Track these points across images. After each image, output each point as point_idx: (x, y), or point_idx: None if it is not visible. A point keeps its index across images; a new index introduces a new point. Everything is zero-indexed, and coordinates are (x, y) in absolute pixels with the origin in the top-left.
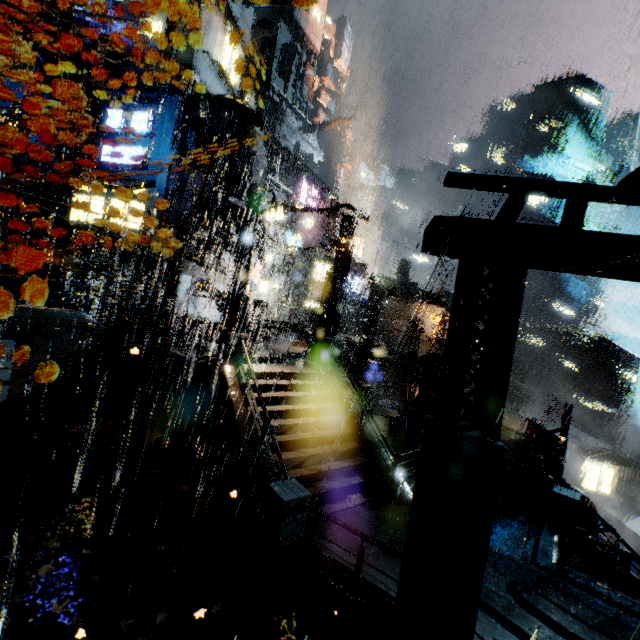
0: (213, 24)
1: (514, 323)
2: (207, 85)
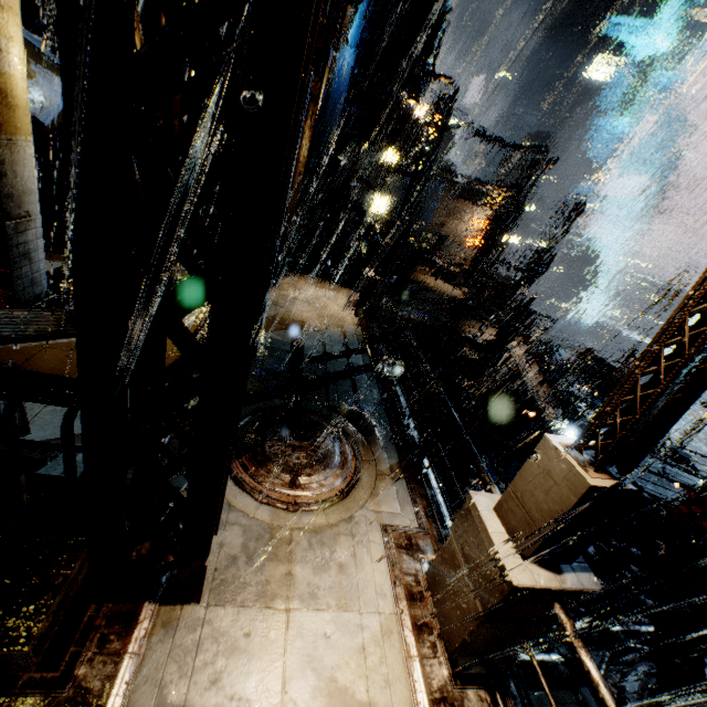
0: None
1: None
2: None
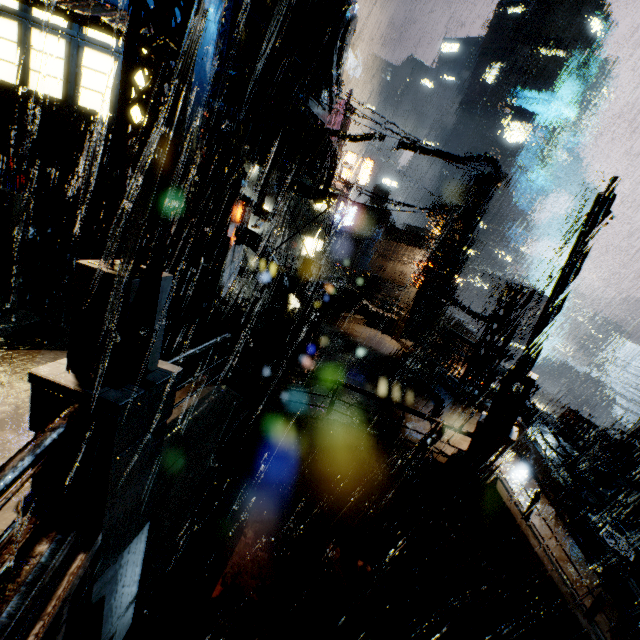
0: None
1: None
2: None
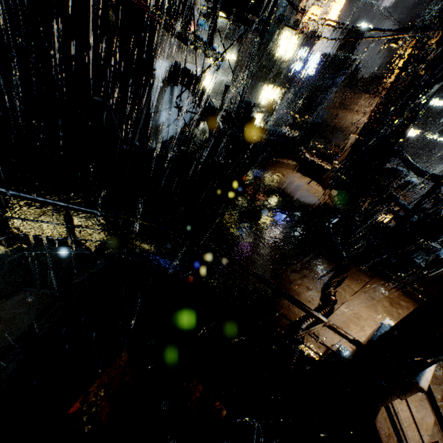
0: None
1: None
2: None
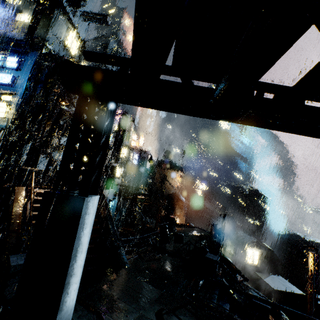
0: (61, 24)
1: (102, 125)
2: (55, 51)
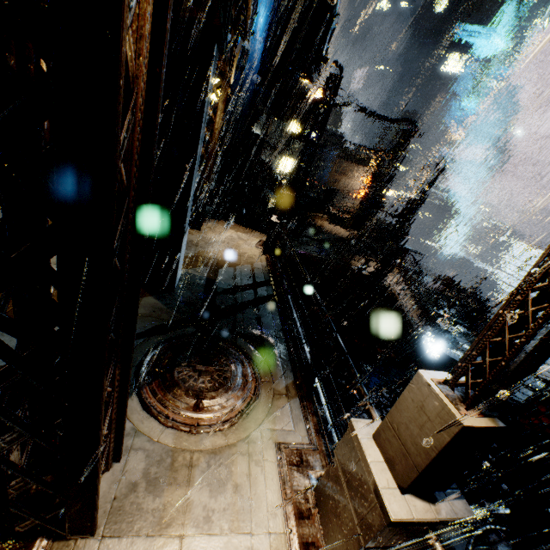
0: None
1: None
2: None
